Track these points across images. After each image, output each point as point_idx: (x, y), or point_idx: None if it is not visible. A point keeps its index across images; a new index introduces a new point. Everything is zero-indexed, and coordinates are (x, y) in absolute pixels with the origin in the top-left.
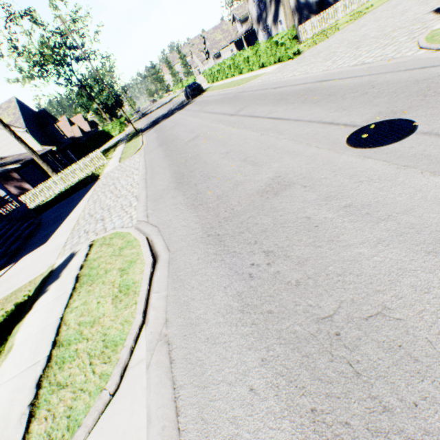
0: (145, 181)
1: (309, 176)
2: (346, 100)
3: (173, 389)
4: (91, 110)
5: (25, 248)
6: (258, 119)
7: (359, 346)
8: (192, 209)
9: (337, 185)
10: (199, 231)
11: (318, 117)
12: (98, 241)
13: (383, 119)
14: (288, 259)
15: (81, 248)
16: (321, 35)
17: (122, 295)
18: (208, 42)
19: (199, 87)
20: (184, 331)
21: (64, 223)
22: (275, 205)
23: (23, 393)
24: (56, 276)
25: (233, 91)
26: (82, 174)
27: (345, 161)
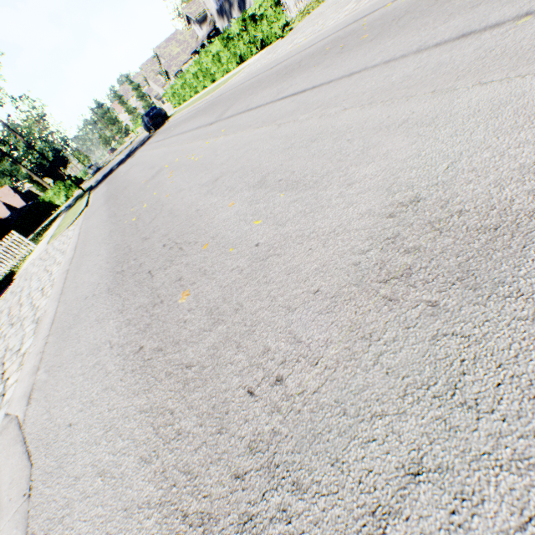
0: (65, 276)
1: None
2: None
3: None
4: (20, 177)
5: None
6: (260, 108)
7: None
8: (134, 371)
9: None
10: None
11: (407, 46)
12: None
13: None
14: None
15: None
16: (311, 6)
17: None
18: (164, 60)
19: (160, 112)
20: None
21: None
22: None
23: None
24: None
25: (207, 100)
26: None
27: None
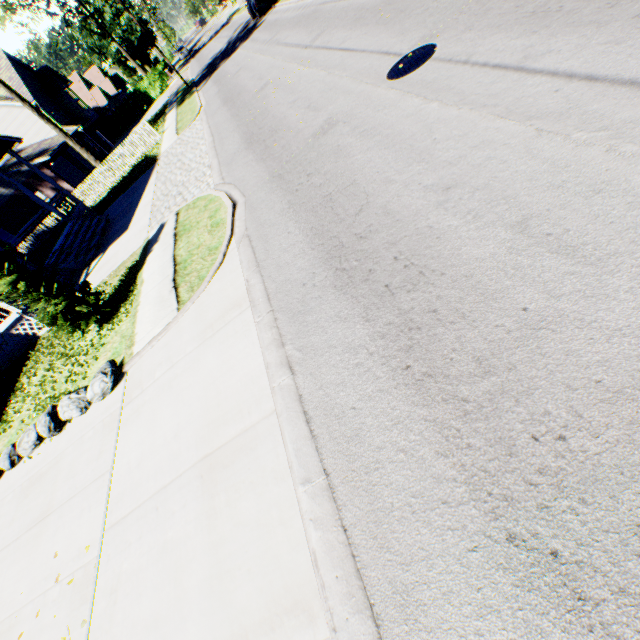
0: (214, 149)
1: (350, 113)
2: (410, 20)
3: (252, 249)
4: (110, 56)
5: (106, 242)
6: (330, 52)
7: (337, 200)
8: (261, 163)
9: (364, 118)
10: (266, 177)
11: (380, 46)
12: (183, 209)
13: (421, 46)
14: (319, 175)
15: (169, 219)
16: None
17: (214, 229)
18: None
19: None
20: (257, 229)
21: (138, 210)
22: (322, 143)
23: (166, 287)
24: (155, 241)
25: (314, 0)
26: (132, 159)
27: (378, 95)
